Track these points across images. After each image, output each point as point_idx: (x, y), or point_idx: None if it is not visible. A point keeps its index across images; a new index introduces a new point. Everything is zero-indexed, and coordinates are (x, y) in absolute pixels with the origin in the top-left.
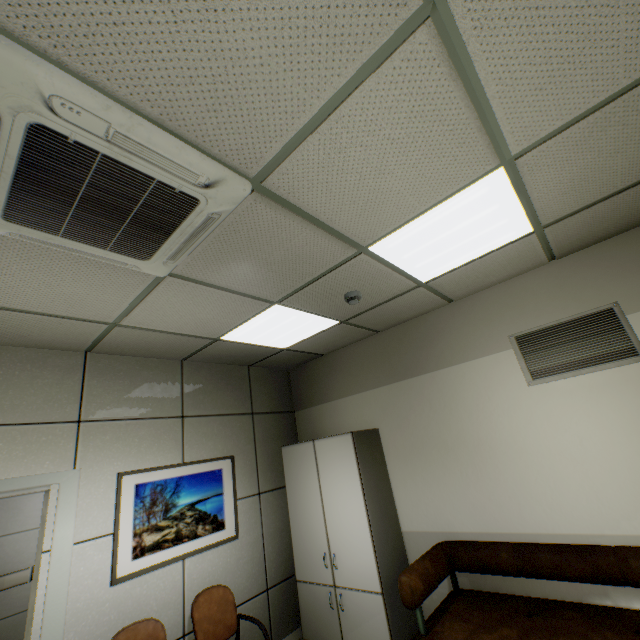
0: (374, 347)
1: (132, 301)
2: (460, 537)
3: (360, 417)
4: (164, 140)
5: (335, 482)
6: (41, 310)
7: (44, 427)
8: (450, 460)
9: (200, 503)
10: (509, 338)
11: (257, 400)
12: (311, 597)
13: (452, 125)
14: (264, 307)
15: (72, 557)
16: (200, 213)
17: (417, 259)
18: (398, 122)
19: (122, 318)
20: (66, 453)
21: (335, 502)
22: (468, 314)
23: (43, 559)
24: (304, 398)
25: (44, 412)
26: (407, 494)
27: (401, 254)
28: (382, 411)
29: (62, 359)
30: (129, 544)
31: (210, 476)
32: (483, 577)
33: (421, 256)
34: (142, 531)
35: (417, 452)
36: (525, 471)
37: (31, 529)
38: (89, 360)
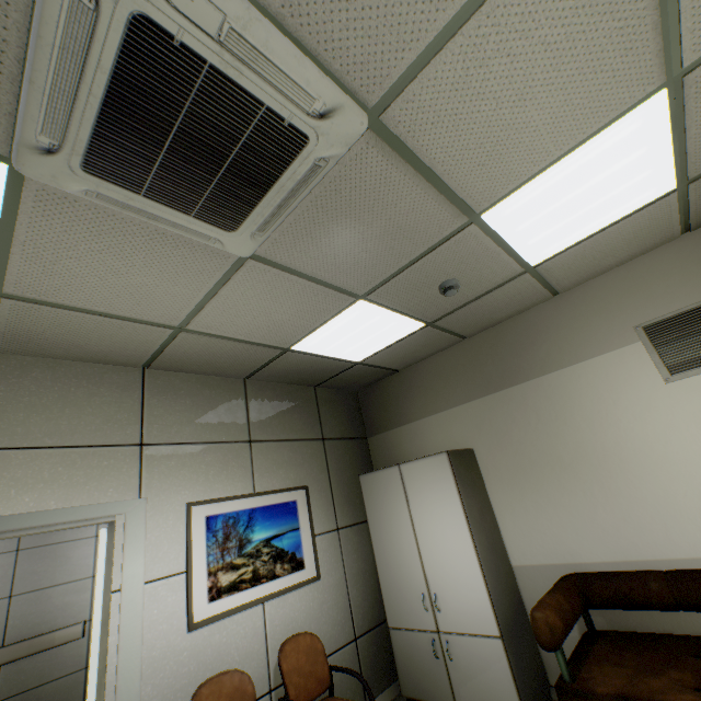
0: (461, 356)
1: (203, 296)
2: (589, 569)
3: (449, 437)
4: (282, 45)
5: (430, 510)
6: (103, 309)
7: (105, 450)
8: (568, 478)
9: (276, 539)
10: (635, 329)
11: (327, 424)
12: (409, 646)
13: (624, 20)
14: (347, 303)
15: (144, 598)
16: (306, 159)
17: (532, 232)
18: (560, 16)
19: (189, 320)
20: (130, 480)
21: (432, 533)
22: (578, 307)
23: (113, 600)
24: (378, 422)
25: (104, 433)
26: (515, 522)
27: (516, 224)
28: (476, 428)
29: (119, 375)
30: (204, 584)
31: (284, 508)
32: (623, 615)
33: (538, 227)
34: (217, 569)
35: (524, 472)
36: (670, 484)
37: (80, 579)
38: (147, 377)
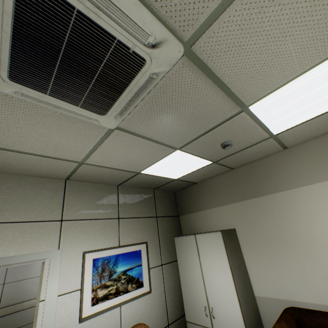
0: (230, 178)
1: (92, 147)
2: (300, 305)
3: (222, 221)
4: None
5: (210, 262)
6: (40, 153)
7: (42, 223)
8: (289, 252)
9: (129, 270)
10: None
11: (159, 209)
12: None
13: None
14: (170, 152)
15: (57, 304)
16: (144, 73)
17: (278, 116)
18: None
19: (86, 159)
20: (54, 239)
21: (211, 274)
22: (298, 156)
23: (40, 305)
24: (185, 208)
25: (42, 214)
26: (257, 272)
27: (269, 112)
28: (237, 218)
29: (52, 184)
30: (89, 296)
31: (134, 254)
32: None
33: (281, 114)
34: (97, 288)
35: (264, 245)
36: None
37: (37, 276)
38: (67, 184)
